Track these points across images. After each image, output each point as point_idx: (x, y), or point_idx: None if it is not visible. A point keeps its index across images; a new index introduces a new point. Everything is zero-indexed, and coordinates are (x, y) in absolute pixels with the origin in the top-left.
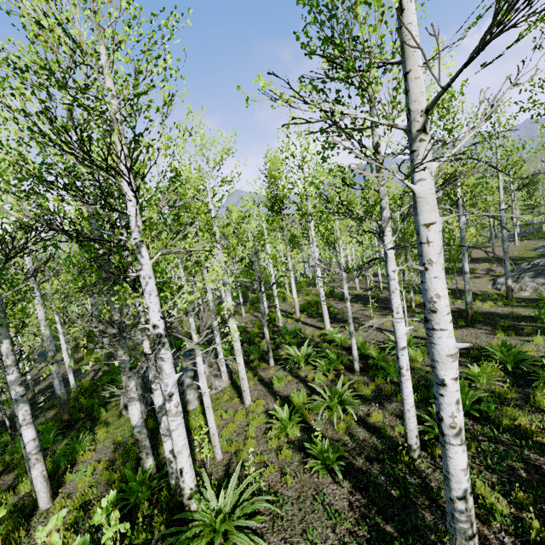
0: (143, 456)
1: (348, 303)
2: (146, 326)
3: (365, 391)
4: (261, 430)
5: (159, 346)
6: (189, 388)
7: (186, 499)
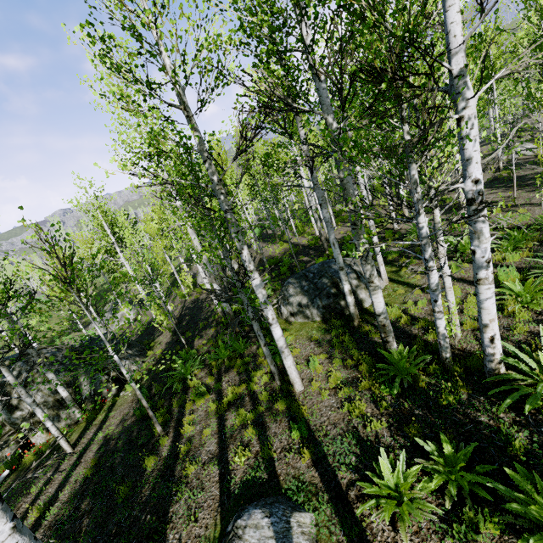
0: (390, 340)
1: None
2: (458, 186)
3: None
4: None
5: (483, 205)
6: (358, 288)
7: (495, 364)
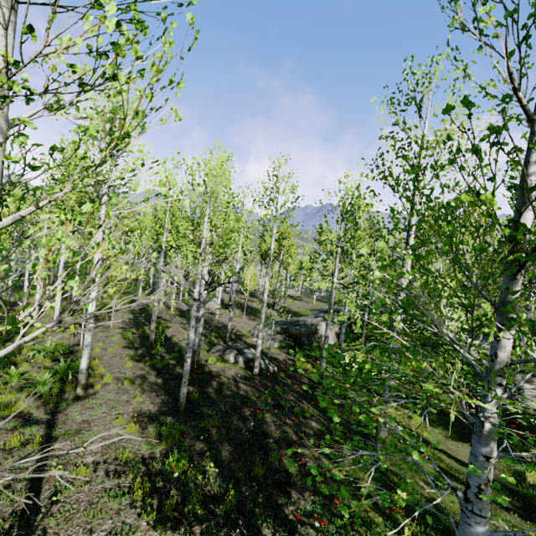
0: None
1: None
2: None
3: None
4: None
5: None
6: None
7: None
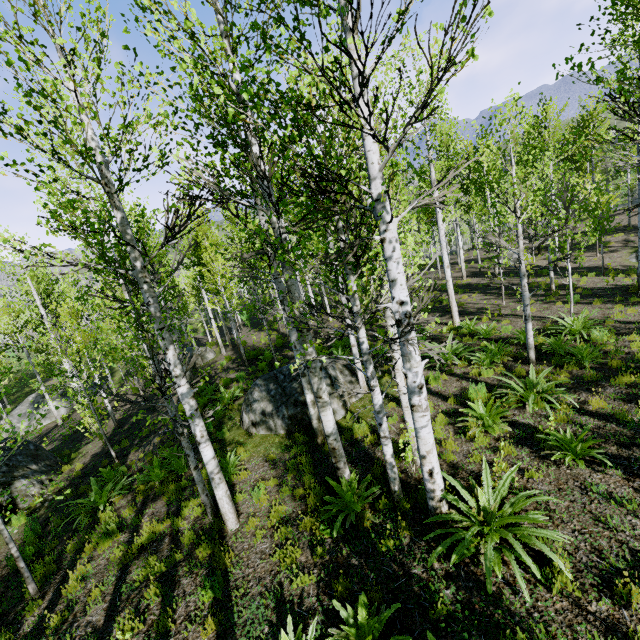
0: (341, 466)
1: (525, 281)
2: (387, 305)
3: (562, 379)
4: (449, 431)
5: (409, 327)
6: (331, 397)
7: (436, 501)
